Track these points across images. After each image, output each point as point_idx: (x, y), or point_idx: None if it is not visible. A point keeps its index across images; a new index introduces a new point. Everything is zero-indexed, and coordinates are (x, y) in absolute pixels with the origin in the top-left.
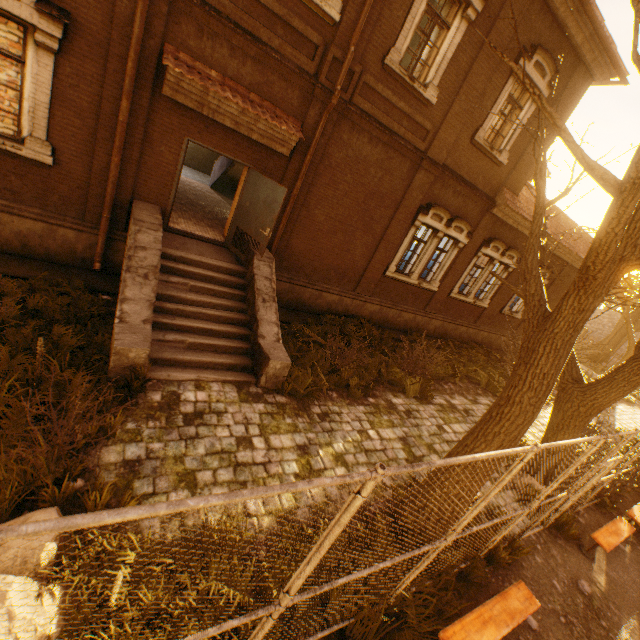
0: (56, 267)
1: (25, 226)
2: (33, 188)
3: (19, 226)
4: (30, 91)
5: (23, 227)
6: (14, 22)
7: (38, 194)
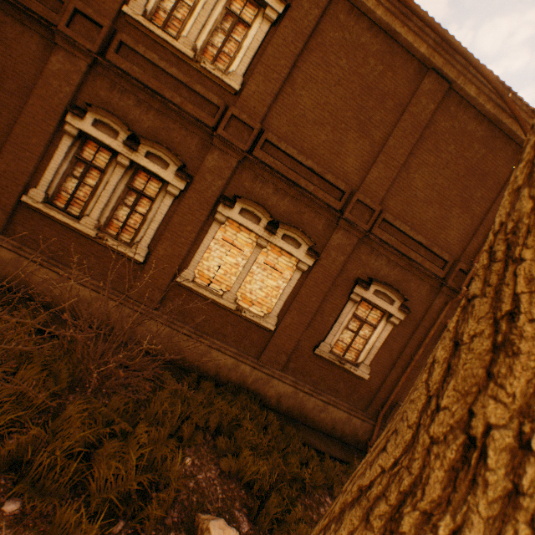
0: (344, 445)
1: (337, 414)
2: (347, 389)
3: (335, 414)
4: (372, 340)
5: (336, 415)
6: (380, 311)
7: (347, 392)
